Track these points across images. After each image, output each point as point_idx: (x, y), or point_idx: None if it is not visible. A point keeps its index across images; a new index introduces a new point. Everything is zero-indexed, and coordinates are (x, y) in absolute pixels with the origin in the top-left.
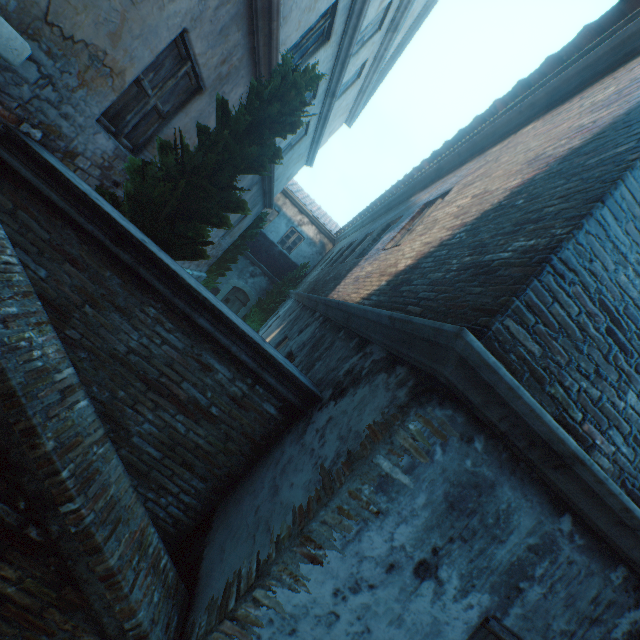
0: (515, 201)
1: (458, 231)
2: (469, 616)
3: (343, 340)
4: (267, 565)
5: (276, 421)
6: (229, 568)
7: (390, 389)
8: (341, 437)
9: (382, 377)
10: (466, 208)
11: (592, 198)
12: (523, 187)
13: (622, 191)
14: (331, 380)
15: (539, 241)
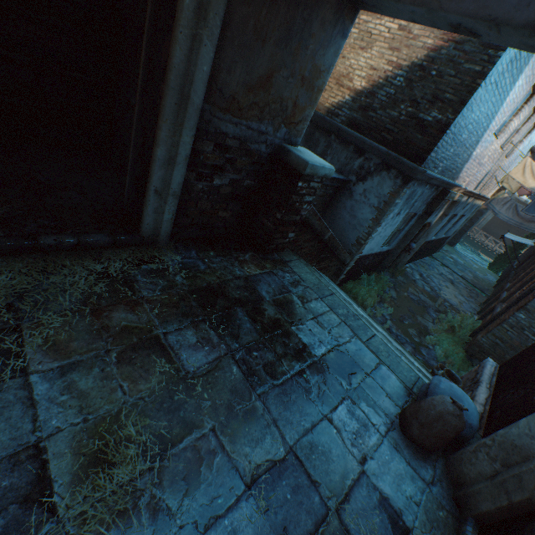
0: (431, 70)
1: (397, 73)
2: (403, 216)
3: (340, 144)
4: (370, 233)
5: (332, 194)
6: (352, 238)
7: (392, 179)
8: (377, 197)
9: (385, 173)
10: (397, 43)
11: (462, 102)
12: (435, 56)
13: (471, 99)
14: (350, 171)
15: (442, 118)
